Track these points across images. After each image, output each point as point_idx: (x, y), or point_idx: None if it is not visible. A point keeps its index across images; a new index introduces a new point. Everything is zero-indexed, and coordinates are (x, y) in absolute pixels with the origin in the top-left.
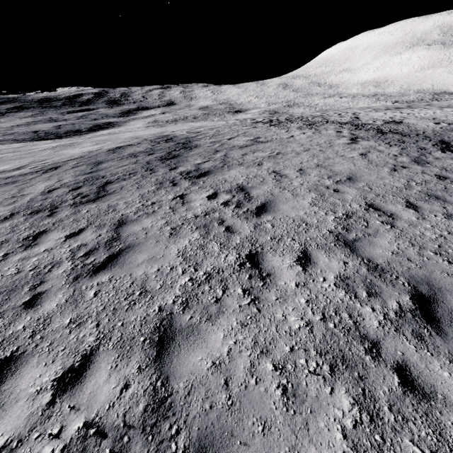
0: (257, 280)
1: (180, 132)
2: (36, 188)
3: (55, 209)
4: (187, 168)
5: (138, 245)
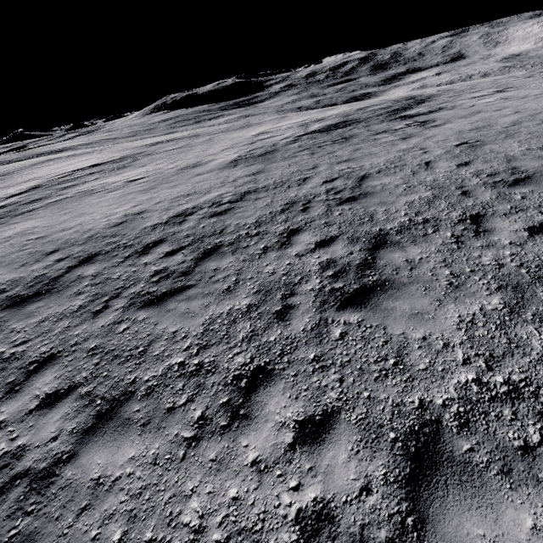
0: (399, 142)
1: (430, 92)
2: (314, 127)
3: (324, 132)
4: (406, 114)
5: (358, 138)
